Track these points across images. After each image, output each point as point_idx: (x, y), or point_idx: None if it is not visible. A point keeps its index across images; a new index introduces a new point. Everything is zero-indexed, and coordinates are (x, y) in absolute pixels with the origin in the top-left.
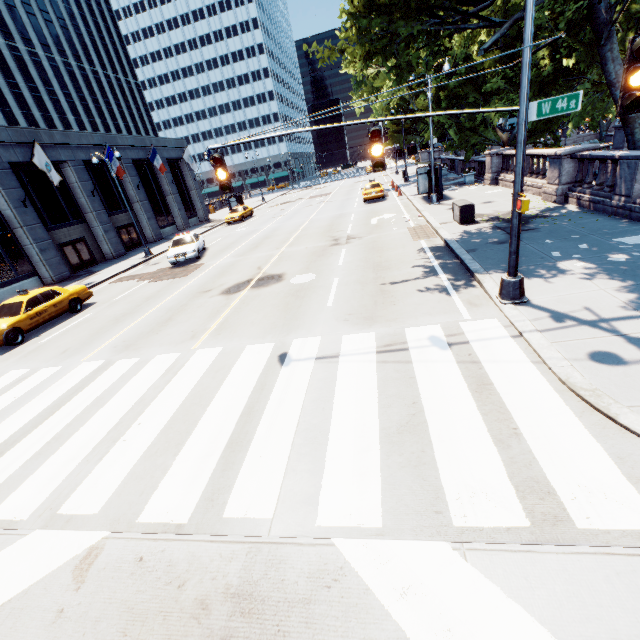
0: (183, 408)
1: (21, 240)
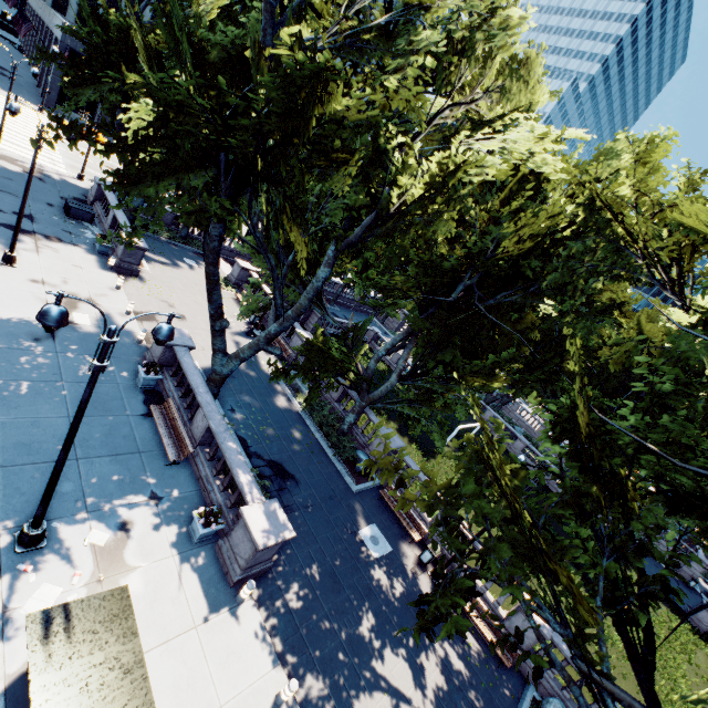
0: (27, 136)
1: None
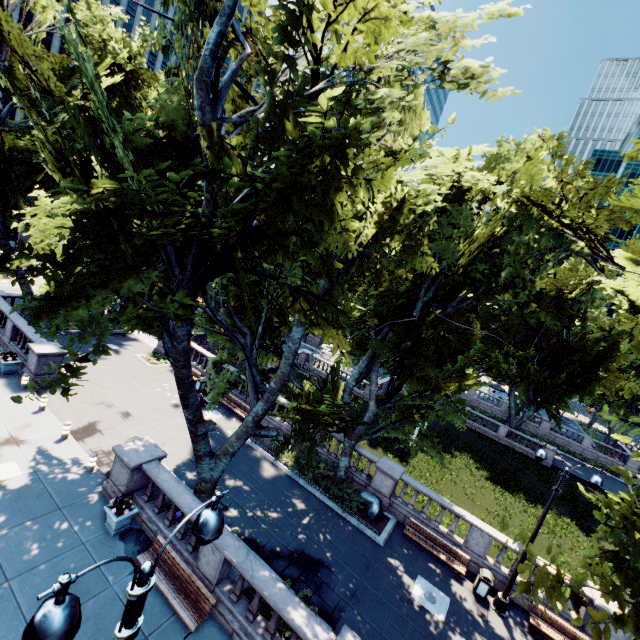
0: None
1: None
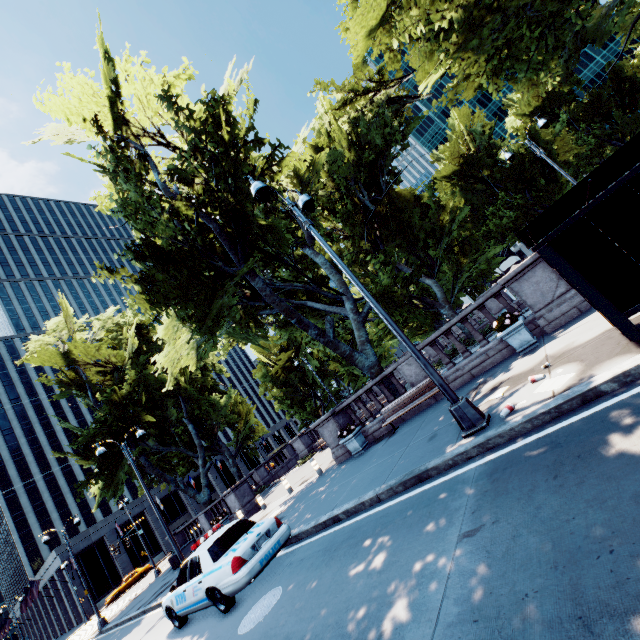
0: None
1: (157, 535)
